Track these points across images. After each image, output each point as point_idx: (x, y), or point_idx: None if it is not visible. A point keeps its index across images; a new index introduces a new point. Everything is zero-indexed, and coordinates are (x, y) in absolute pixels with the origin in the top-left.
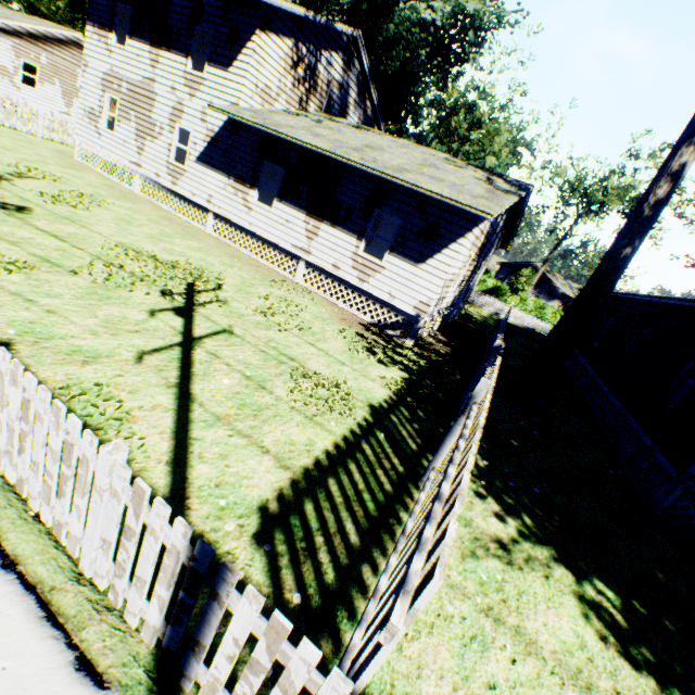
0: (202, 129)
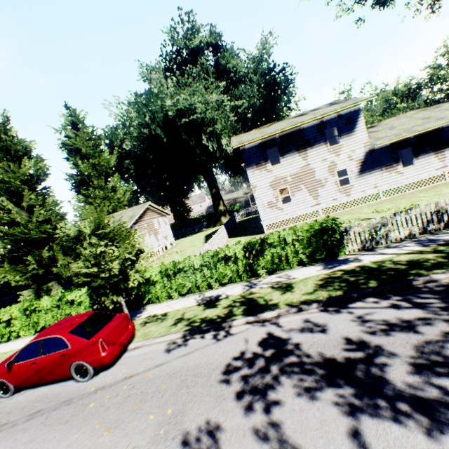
0: (352, 163)
